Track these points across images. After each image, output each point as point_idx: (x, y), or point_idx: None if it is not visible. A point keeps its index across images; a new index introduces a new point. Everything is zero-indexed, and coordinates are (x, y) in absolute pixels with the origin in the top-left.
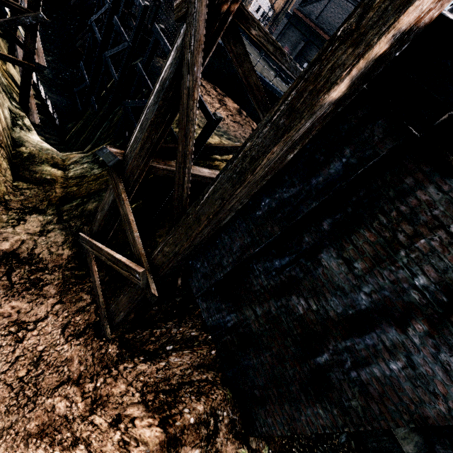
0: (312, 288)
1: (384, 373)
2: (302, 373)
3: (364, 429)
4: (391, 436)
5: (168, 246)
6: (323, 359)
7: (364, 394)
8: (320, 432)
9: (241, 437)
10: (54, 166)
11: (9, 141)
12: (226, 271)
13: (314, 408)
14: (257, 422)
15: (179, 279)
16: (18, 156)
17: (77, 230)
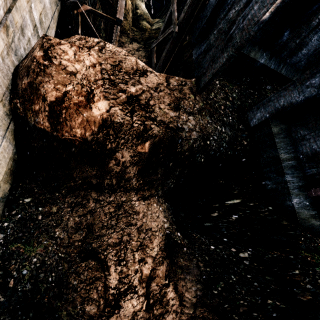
0: (238, 0)
1: (251, 14)
2: (223, 44)
3: (237, 46)
4: (268, 125)
5: (186, 6)
6: (232, 30)
7: (242, 31)
8: (222, 64)
9: (193, 93)
10: (148, 23)
11: (134, 5)
12: (207, 17)
13: (223, 55)
14: (201, 83)
15: (187, 36)
16: (136, 14)
17: (150, 52)
